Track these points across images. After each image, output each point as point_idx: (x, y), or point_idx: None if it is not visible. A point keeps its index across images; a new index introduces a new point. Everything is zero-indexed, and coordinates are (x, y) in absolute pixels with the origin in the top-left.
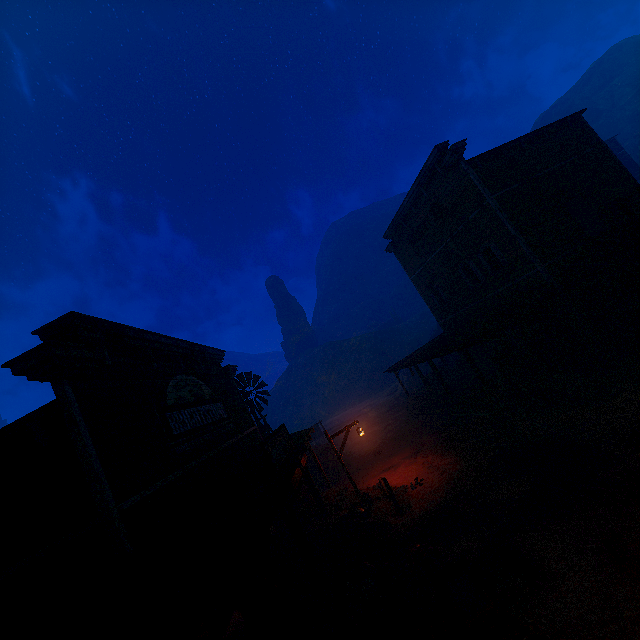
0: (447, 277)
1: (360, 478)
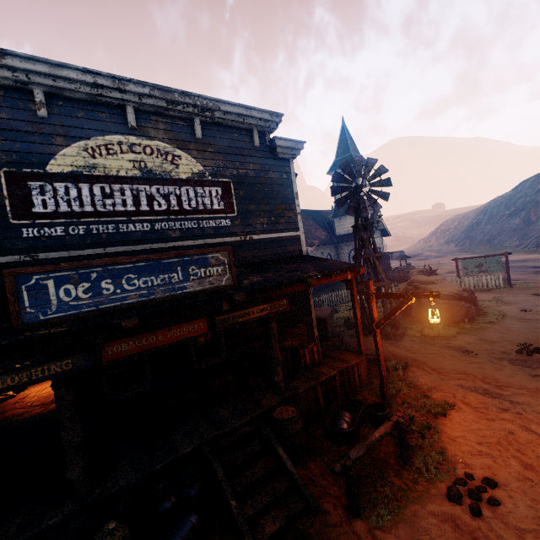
0: None
1: (444, 367)
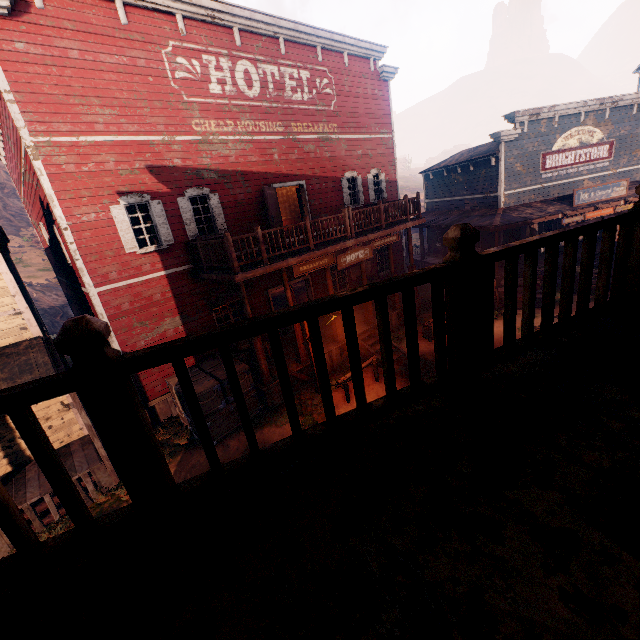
0: None
1: None
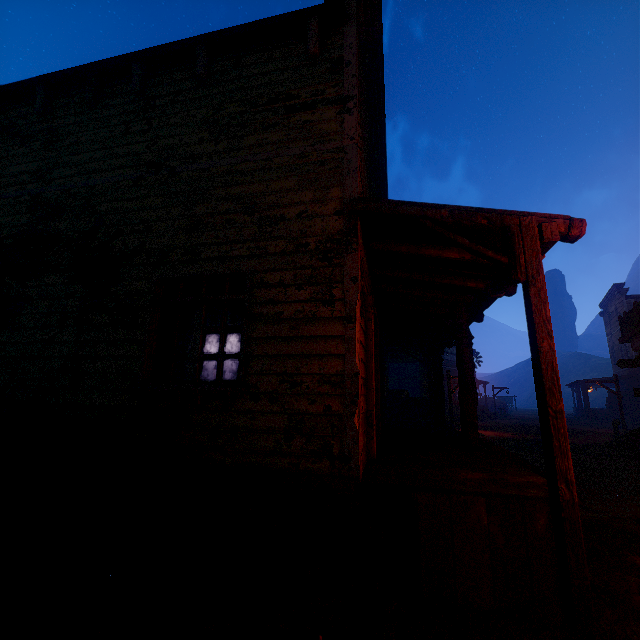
0: (617, 348)
1: None
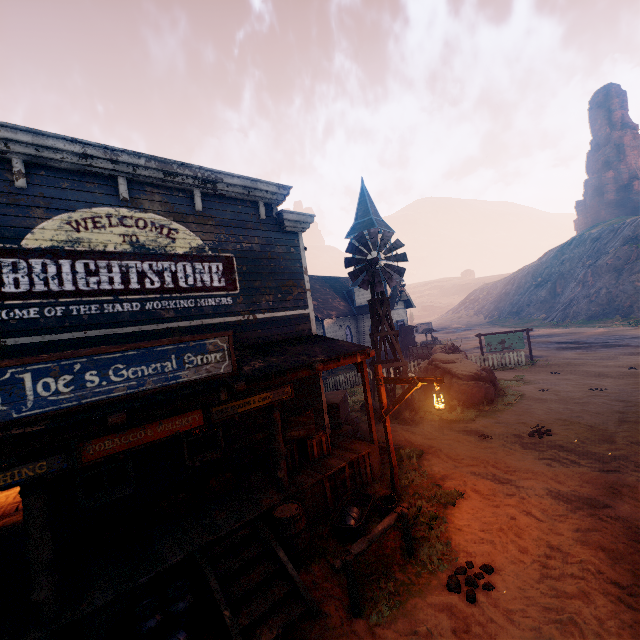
0: None
1: (459, 453)
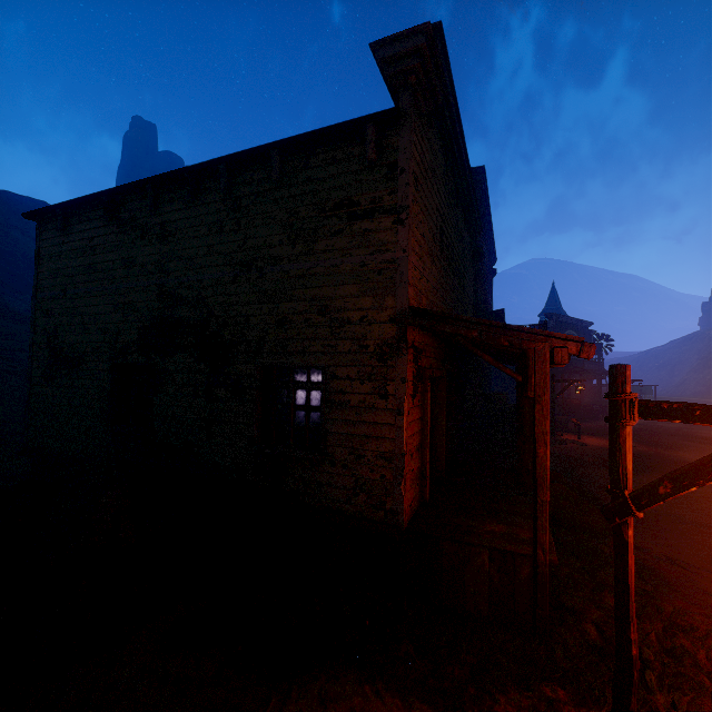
0: None
1: None
